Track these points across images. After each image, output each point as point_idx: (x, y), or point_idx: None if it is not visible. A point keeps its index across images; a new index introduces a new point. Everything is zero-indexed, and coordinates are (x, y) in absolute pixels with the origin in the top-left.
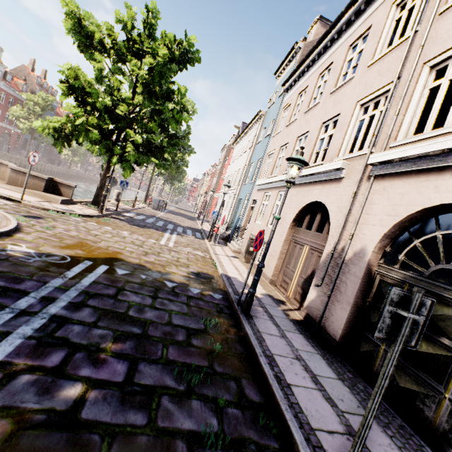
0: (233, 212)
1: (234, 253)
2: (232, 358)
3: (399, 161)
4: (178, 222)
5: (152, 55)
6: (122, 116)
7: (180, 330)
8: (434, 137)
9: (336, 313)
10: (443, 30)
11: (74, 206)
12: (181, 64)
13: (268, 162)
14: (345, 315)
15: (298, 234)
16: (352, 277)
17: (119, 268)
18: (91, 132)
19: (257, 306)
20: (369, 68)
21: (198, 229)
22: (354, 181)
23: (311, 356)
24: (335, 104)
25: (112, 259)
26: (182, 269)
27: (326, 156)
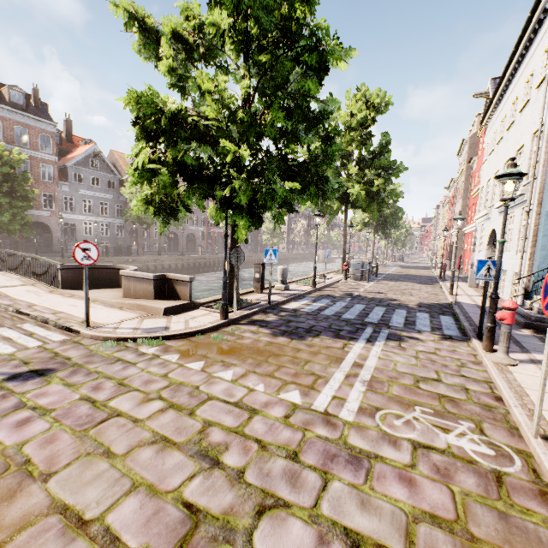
0: (534, 248)
1: None
2: None
3: None
4: (397, 296)
5: None
6: (225, 132)
7: None
8: None
9: None
10: None
11: (187, 314)
12: None
13: None
14: None
15: None
16: None
17: None
18: (158, 175)
19: None
20: None
21: (445, 305)
22: None
23: None
24: None
25: None
26: None
27: None
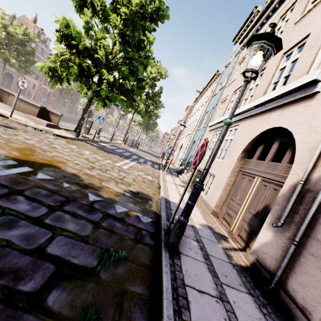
0: (187, 151)
1: (183, 183)
2: None
3: None
4: (143, 156)
5: (126, 6)
6: (102, 61)
7: (44, 267)
8: None
9: (310, 274)
10: None
11: (57, 130)
12: (153, 21)
13: (221, 107)
14: None
15: (247, 165)
16: None
17: (44, 172)
18: (72, 68)
19: (191, 239)
20: None
21: (158, 163)
22: None
23: None
24: (302, 29)
25: (46, 165)
26: (121, 186)
27: (289, 80)
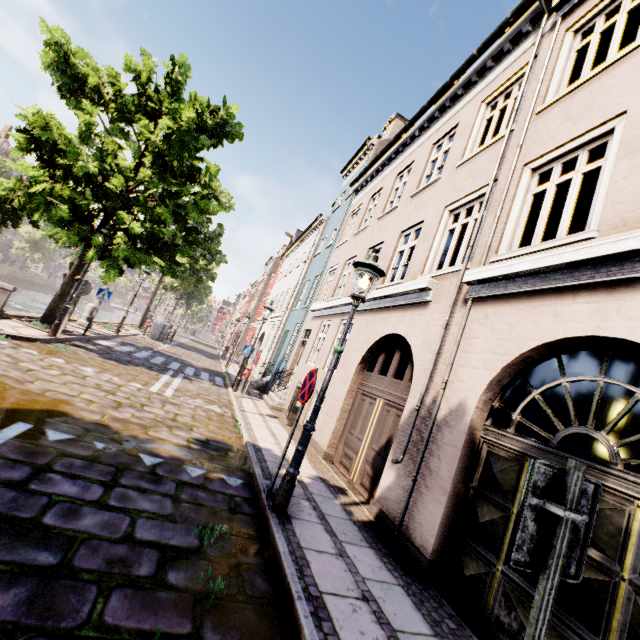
0: (276, 348)
1: (273, 410)
2: (243, 608)
3: (504, 279)
4: (189, 359)
5: (172, 116)
6: (115, 192)
7: (147, 553)
8: (546, 250)
9: (425, 509)
10: (543, 130)
11: (4, 322)
12: (215, 138)
13: (329, 280)
14: (440, 511)
15: (368, 381)
16: (448, 447)
17: (53, 428)
18: (56, 207)
19: (301, 499)
20: (458, 169)
21: (221, 373)
22: (445, 306)
23: (387, 590)
24: (418, 209)
25: (46, 412)
26: (179, 433)
27: (407, 273)
